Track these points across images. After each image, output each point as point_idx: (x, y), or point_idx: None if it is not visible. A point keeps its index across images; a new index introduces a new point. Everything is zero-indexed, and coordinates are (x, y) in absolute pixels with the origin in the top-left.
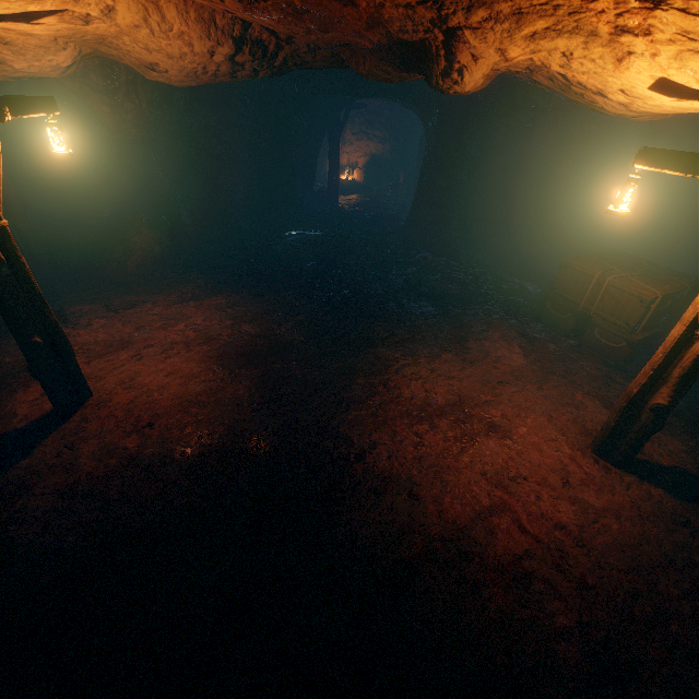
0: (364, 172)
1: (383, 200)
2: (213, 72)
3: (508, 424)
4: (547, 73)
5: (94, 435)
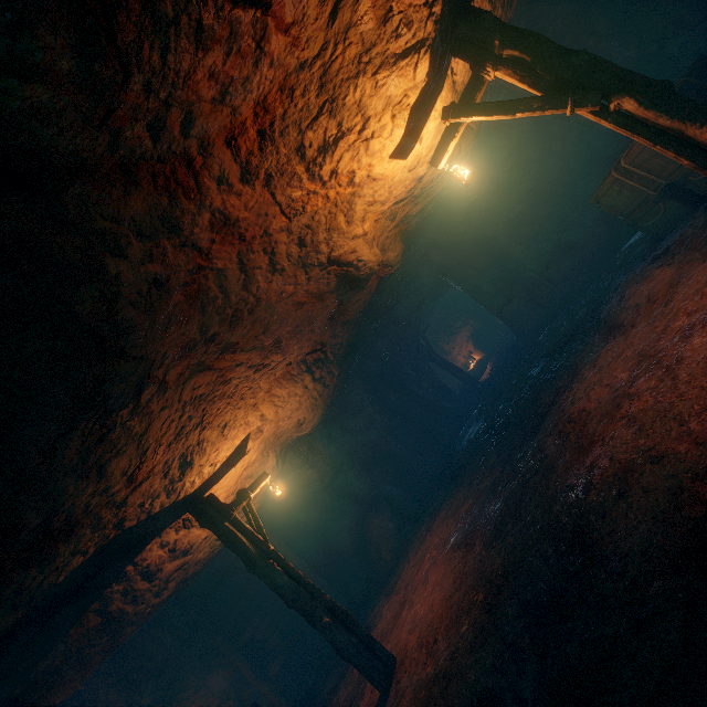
0: (477, 349)
1: (503, 344)
2: (318, 395)
3: (698, 312)
4: (411, 206)
5: (406, 686)
